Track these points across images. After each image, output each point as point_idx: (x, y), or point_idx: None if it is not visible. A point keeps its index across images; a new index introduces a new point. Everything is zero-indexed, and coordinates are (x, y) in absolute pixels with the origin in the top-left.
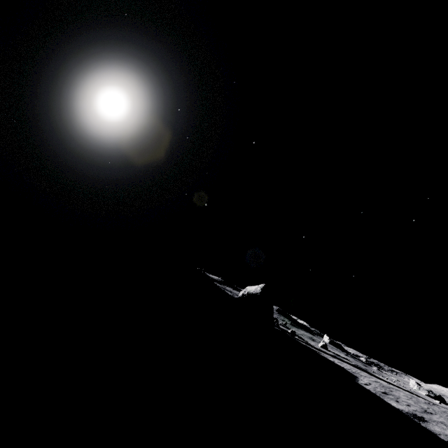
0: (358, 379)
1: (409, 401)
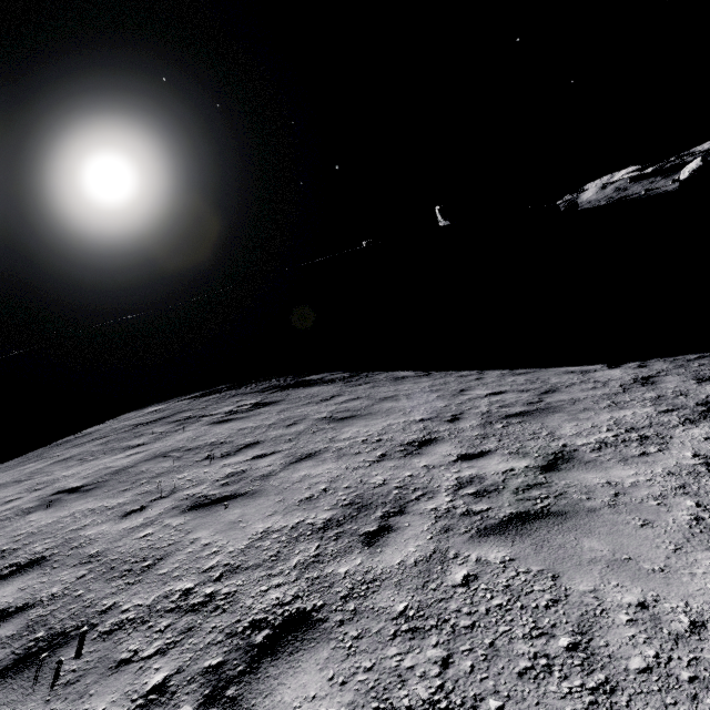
0: None
1: None
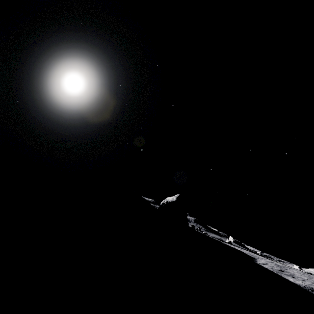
0: (256, 260)
1: (303, 277)
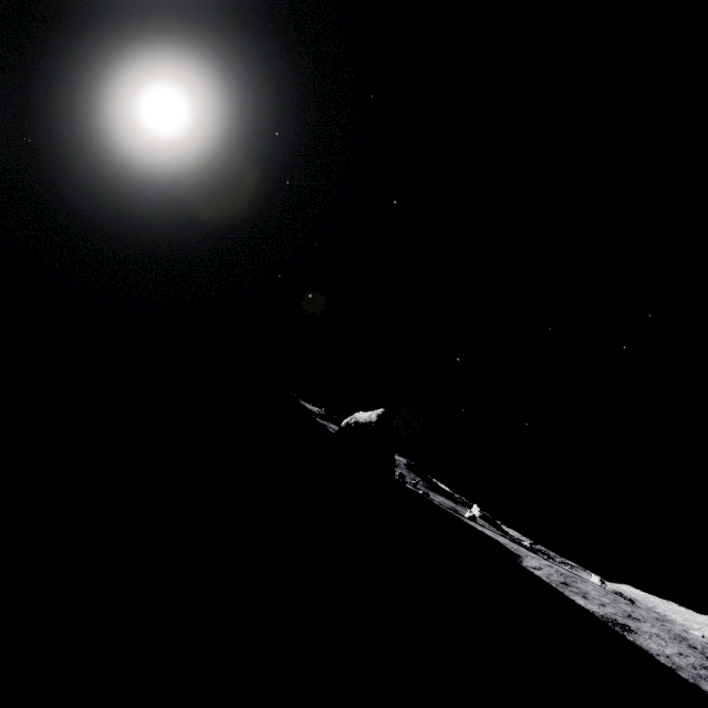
0: (522, 560)
1: (604, 599)
